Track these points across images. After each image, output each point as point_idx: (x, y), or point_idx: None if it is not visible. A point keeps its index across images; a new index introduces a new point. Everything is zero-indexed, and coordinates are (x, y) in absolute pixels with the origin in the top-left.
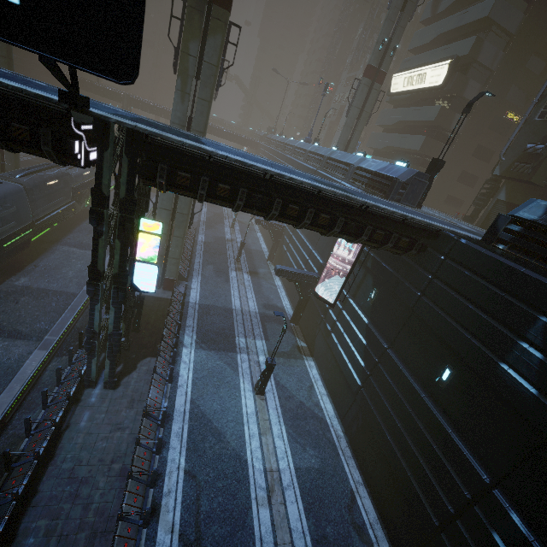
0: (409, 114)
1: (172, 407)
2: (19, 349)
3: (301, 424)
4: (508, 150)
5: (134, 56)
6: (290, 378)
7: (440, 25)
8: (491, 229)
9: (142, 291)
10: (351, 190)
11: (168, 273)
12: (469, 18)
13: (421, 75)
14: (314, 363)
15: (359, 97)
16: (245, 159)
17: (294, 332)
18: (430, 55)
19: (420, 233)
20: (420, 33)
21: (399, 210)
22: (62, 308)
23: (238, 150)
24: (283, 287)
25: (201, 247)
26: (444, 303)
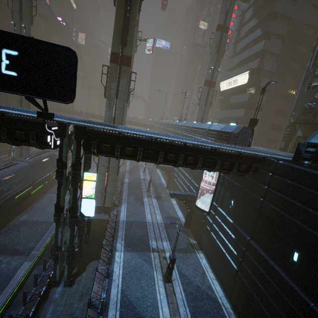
0: (233, 99)
1: (108, 297)
2: (15, 262)
3: (200, 304)
4: (294, 108)
5: (72, 90)
6: (188, 267)
7: (239, 57)
8: (297, 152)
9: (86, 216)
10: (205, 141)
11: (107, 203)
12: (253, 51)
13: (235, 80)
14: (203, 255)
15: (203, 95)
16: (140, 132)
17: (187, 234)
18: (237, 71)
19: (252, 161)
20: (229, 62)
21: (235, 149)
22: (44, 232)
23: (137, 129)
24: (177, 204)
25: (126, 185)
26: (279, 204)
